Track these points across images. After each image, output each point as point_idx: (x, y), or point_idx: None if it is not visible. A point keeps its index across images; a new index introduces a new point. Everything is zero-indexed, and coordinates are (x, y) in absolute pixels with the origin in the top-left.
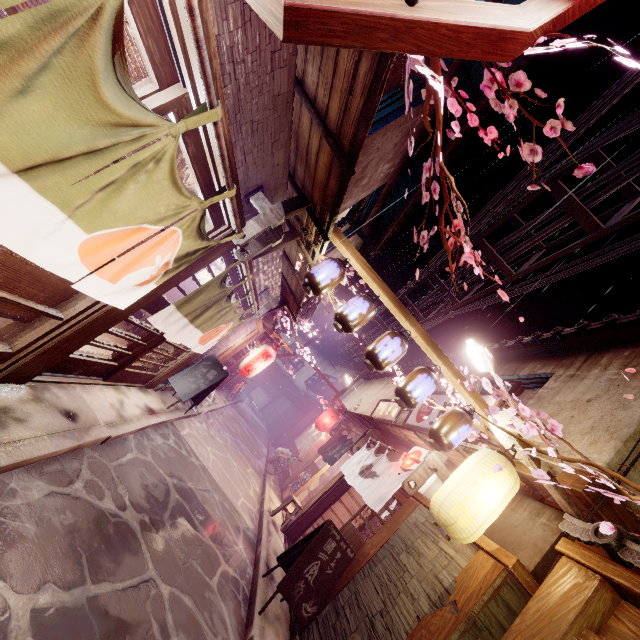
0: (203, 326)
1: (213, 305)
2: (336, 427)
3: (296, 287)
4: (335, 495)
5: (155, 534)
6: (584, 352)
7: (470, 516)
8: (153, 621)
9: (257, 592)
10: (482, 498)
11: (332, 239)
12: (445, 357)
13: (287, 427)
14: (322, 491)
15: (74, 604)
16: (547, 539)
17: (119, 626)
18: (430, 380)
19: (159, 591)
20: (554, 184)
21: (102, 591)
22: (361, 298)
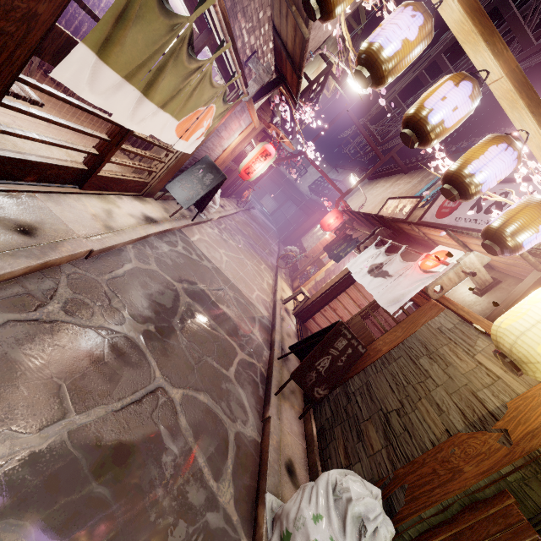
0: (171, 107)
1: (168, 61)
2: (340, 227)
3: (293, 40)
4: (341, 288)
5: (162, 341)
6: None
7: None
8: (162, 430)
9: (273, 374)
10: None
11: None
12: None
13: (294, 228)
14: (328, 285)
15: (48, 445)
16: None
17: (117, 449)
18: (511, 154)
19: (169, 397)
20: None
21: (92, 418)
22: (408, 8)
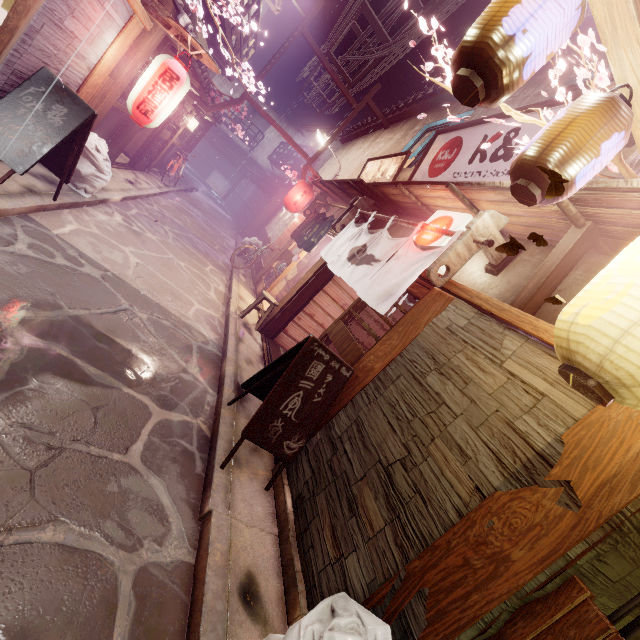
0: None
1: None
2: (311, 205)
3: None
4: (316, 286)
5: None
6: None
7: None
8: None
9: (219, 432)
10: None
11: None
12: None
13: (255, 214)
14: (300, 283)
15: None
16: None
17: None
18: None
19: None
20: None
21: None
22: None
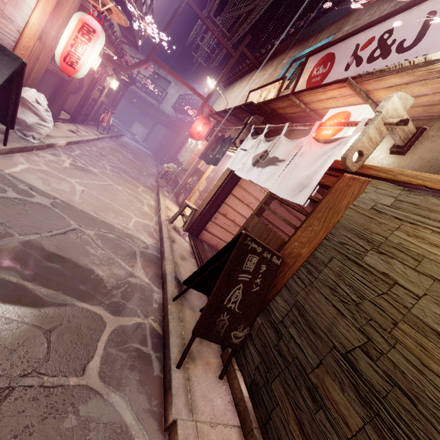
0: None
1: None
2: (210, 132)
3: None
4: (226, 191)
5: None
6: None
7: None
8: None
9: (169, 329)
10: None
11: None
12: None
13: (168, 148)
14: (213, 191)
15: None
16: None
17: None
18: None
19: None
20: None
21: None
22: None
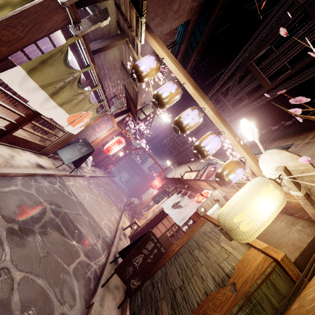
0: (65, 107)
1: (66, 85)
2: (161, 186)
3: (133, 93)
4: (159, 219)
5: (21, 237)
6: (314, 129)
7: (249, 223)
8: None
9: (104, 273)
10: (259, 210)
11: (152, 44)
12: (228, 125)
13: (138, 189)
14: (151, 217)
15: None
16: (303, 240)
17: None
18: (217, 138)
19: (11, 276)
20: (311, 1)
21: None
22: (171, 82)
